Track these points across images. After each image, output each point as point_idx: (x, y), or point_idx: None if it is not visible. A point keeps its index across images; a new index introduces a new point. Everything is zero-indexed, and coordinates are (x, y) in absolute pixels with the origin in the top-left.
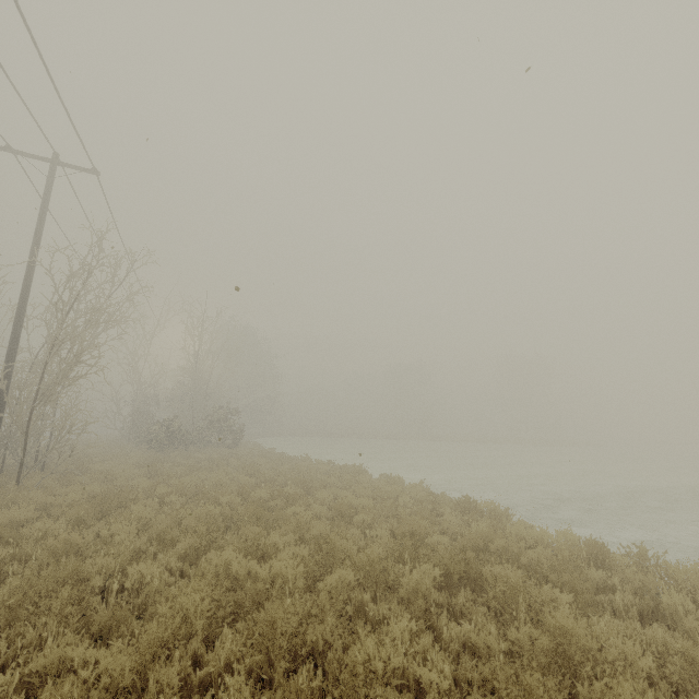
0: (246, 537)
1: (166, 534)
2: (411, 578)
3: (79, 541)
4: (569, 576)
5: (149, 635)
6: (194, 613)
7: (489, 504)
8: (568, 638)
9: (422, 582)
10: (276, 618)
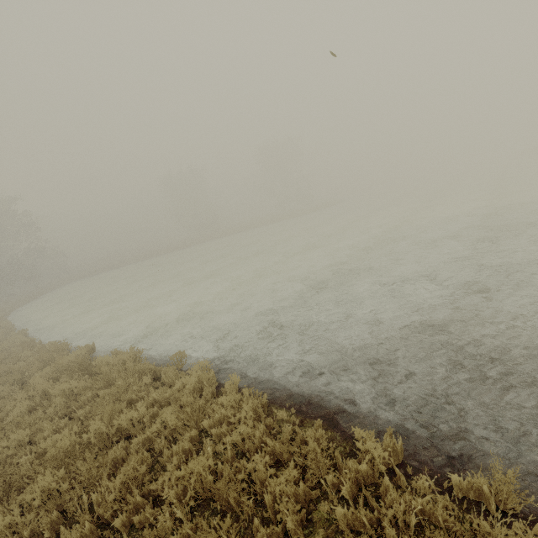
0: None
1: None
2: None
3: None
4: None
5: None
6: None
7: (513, 537)
8: None
9: None
10: None
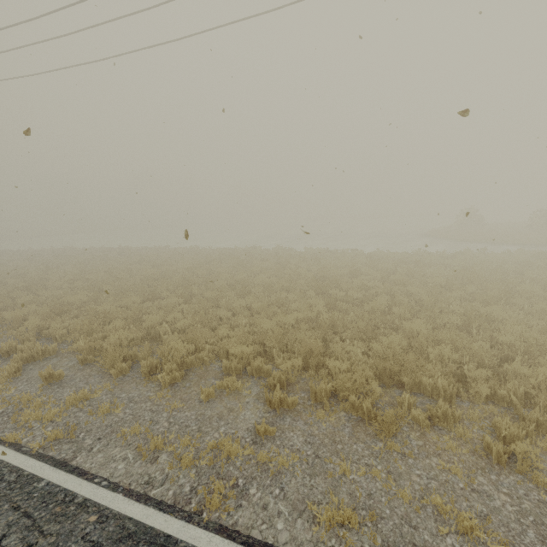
0: (68, 258)
1: (46, 261)
2: (112, 253)
3: (27, 264)
4: (139, 250)
5: (79, 260)
6: (79, 261)
7: (126, 246)
8: (135, 252)
9: (114, 254)
10: (95, 258)
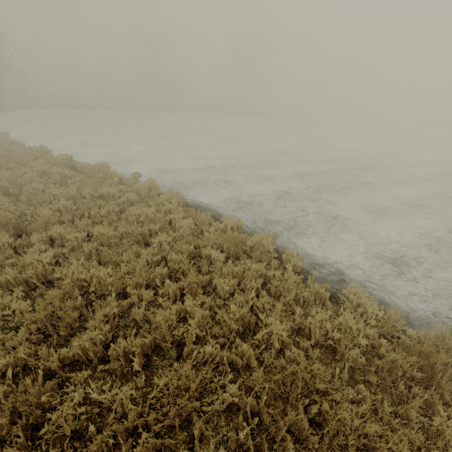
0: None
1: None
2: None
3: None
4: None
5: None
6: None
7: (260, 239)
8: None
9: None
10: None
